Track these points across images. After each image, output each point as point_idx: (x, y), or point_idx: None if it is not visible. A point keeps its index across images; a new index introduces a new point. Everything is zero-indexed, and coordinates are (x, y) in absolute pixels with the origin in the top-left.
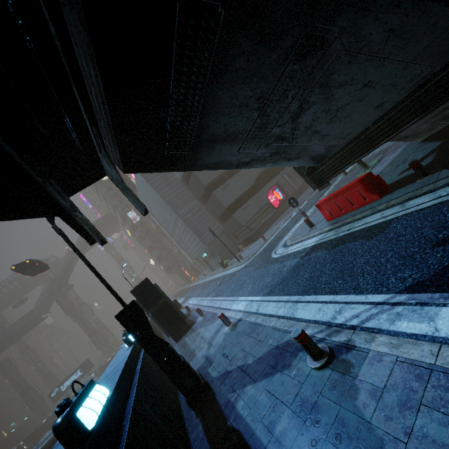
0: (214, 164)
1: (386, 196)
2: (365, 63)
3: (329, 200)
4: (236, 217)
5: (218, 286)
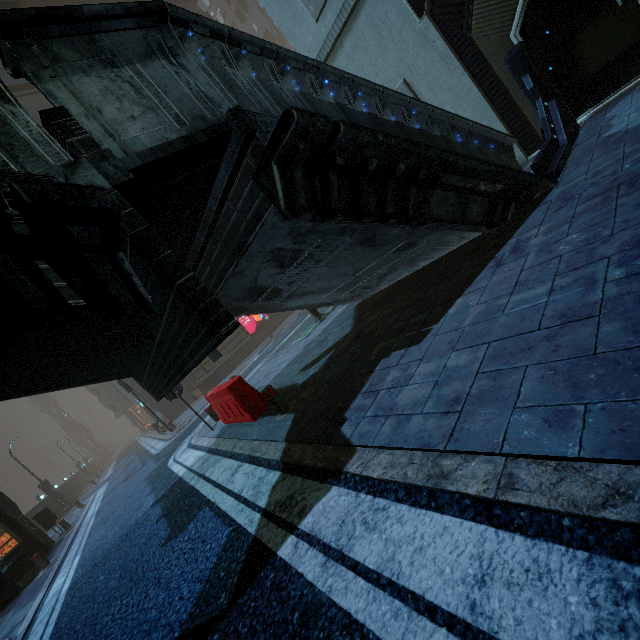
0: None
1: (258, 420)
2: None
3: (213, 398)
4: None
5: (123, 481)
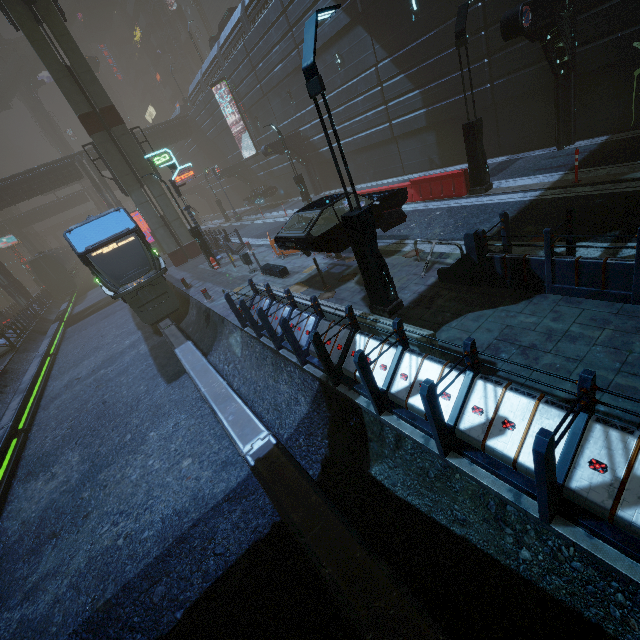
0: None
1: None
2: None
3: None
4: None
5: None
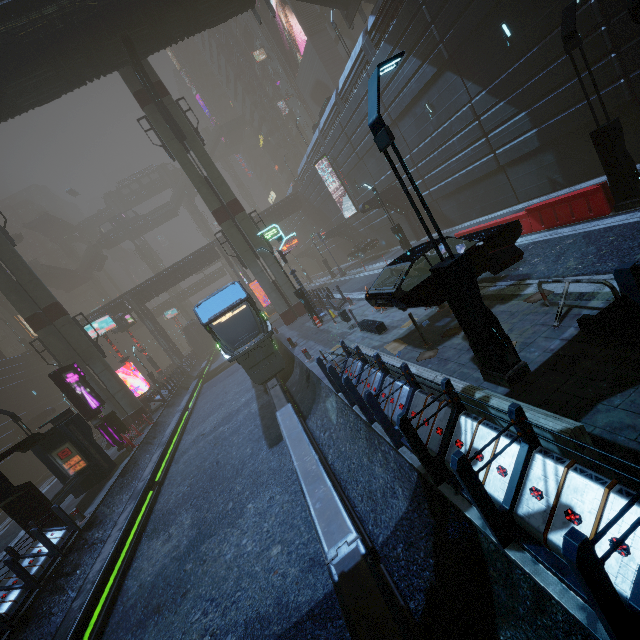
0: None
1: None
2: None
3: None
4: None
5: None
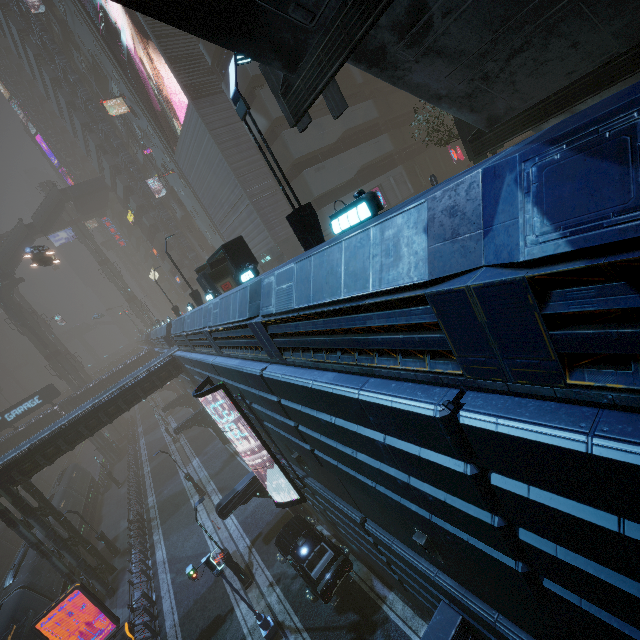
0: (416, 85)
1: None
2: (585, 21)
3: None
4: (326, 212)
5: None
